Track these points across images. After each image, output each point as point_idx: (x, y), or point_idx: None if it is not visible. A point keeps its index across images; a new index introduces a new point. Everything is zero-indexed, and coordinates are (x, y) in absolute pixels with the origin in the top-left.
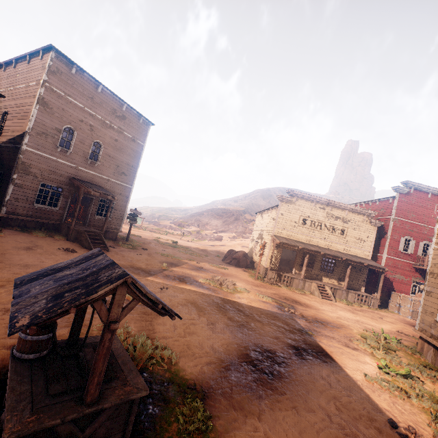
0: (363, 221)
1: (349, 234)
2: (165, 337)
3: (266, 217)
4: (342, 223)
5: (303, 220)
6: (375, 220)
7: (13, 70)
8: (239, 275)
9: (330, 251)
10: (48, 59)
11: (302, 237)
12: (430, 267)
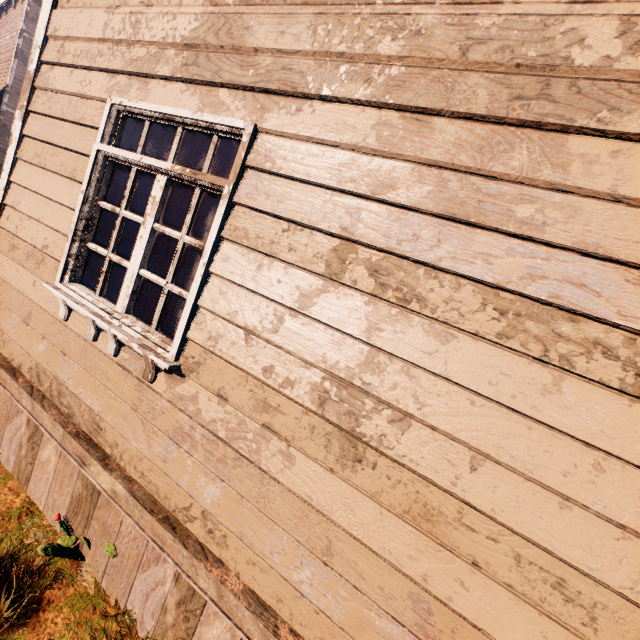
0: None
1: None
2: None
3: None
4: None
5: None
6: None
7: (6, 17)
8: None
9: None
10: (26, 4)
11: None
12: None
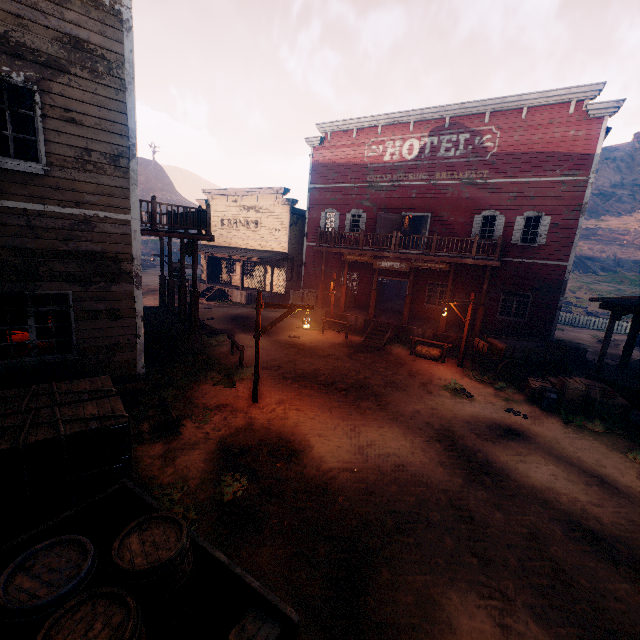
0: (275, 204)
1: (263, 225)
2: None
3: None
4: (255, 213)
5: (221, 221)
6: (282, 199)
7: None
8: None
9: (232, 250)
10: None
11: (223, 241)
12: None
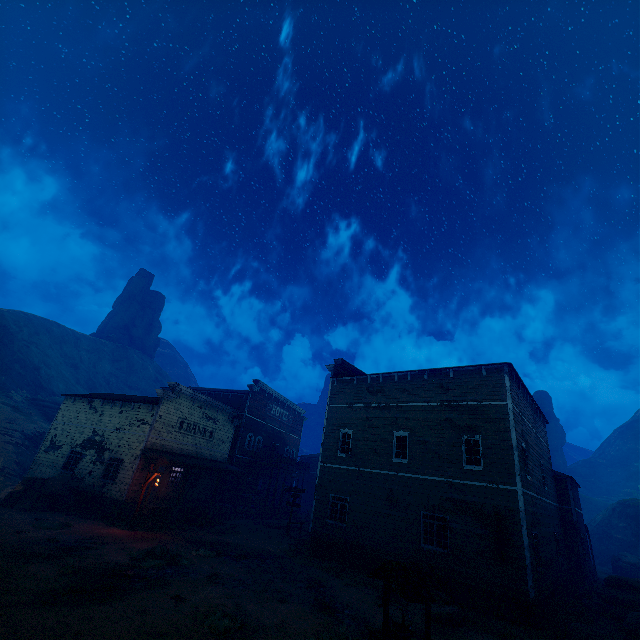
0: (228, 420)
1: (216, 436)
2: (303, 633)
3: (114, 412)
4: (213, 424)
5: (181, 422)
6: (237, 419)
7: None
8: (106, 530)
9: (205, 461)
10: None
11: (176, 446)
12: (318, 480)
